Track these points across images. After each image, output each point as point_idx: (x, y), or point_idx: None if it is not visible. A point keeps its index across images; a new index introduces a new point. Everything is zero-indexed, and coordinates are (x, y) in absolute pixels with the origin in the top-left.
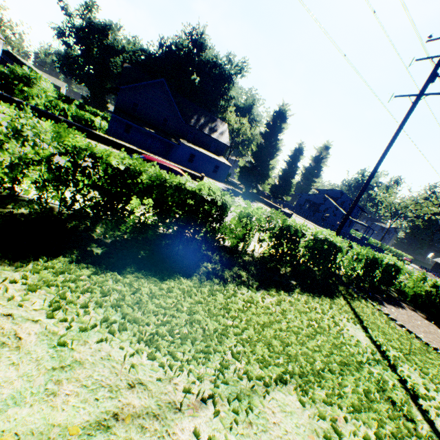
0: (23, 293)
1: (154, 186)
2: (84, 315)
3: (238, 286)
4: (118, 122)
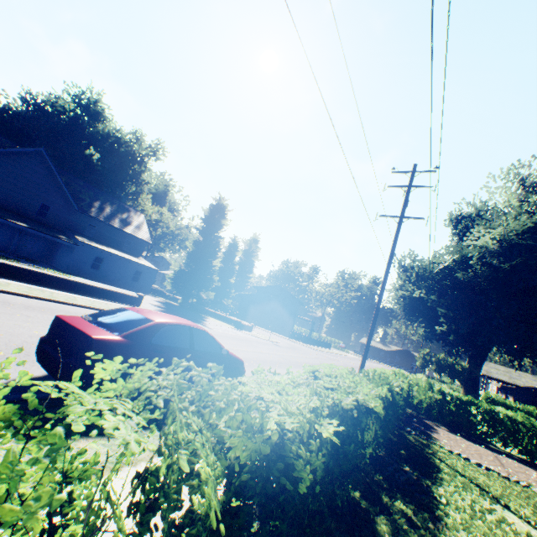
0: None
1: None
2: None
3: None
4: None
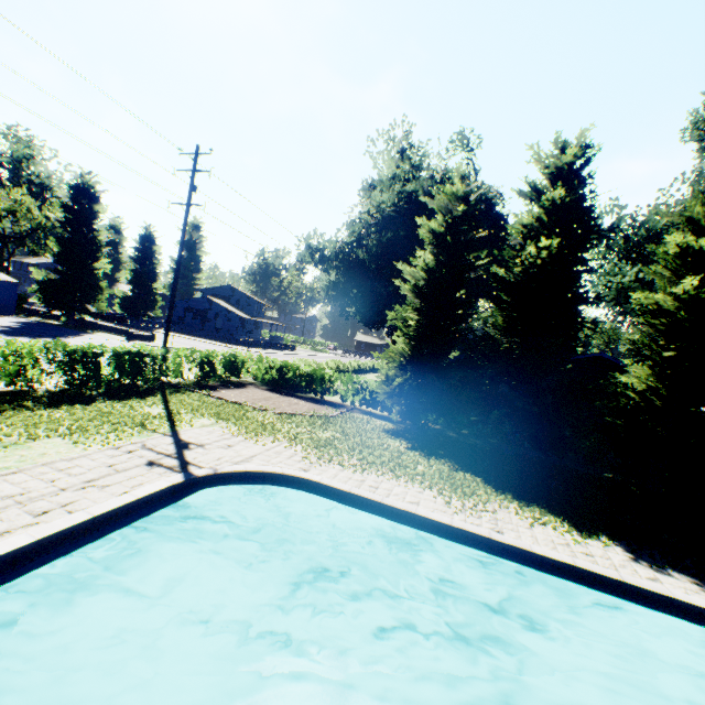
0: None
1: None
2: None
3: (20, 412)
4: None
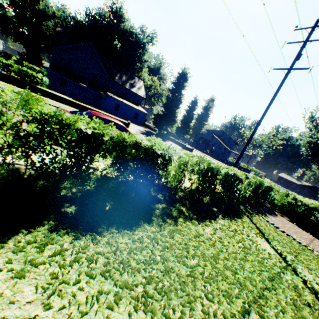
0: (11, 286)
1: (115, 146)
2: (79, 294)
3: (184, 222)
4: (54, 77)
